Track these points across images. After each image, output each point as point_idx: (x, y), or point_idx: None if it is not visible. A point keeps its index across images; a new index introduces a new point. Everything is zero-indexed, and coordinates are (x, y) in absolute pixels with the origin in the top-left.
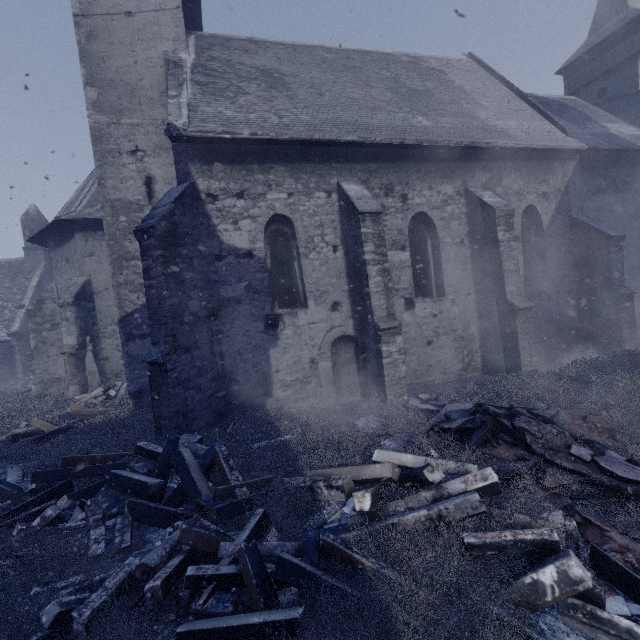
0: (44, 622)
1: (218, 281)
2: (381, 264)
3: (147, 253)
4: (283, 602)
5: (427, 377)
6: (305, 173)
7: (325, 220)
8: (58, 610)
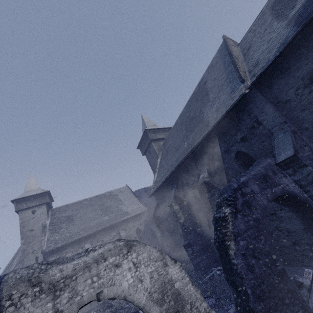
0: None
1: None
2: None
3: None
4: None
5: None
6: (76, 245)
7: None
8: None
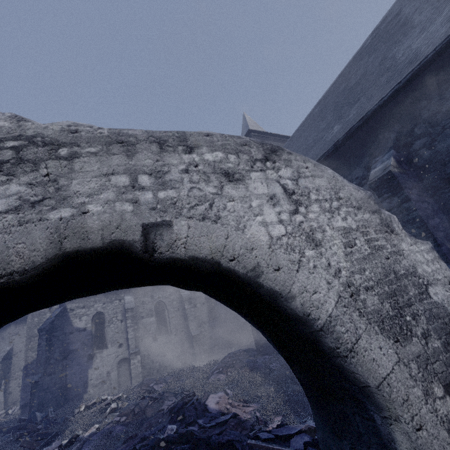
0: None
1: (70, 343)
2: (134, 327)
3: (41, 337)
4: None
5: (164, 372)
6: (111, 294)
7: (118, 310)
8: None
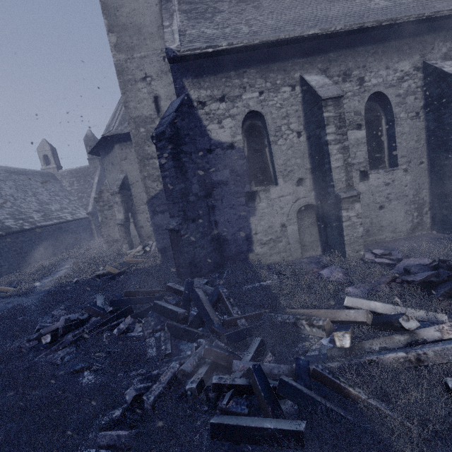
0: (127, 399)
1: (210, 169)
2: (341, 143)
3: (161, 152)
4: (284, 410)
5: (378, 236)
6: (272, 72)
7: (290, 111)
8: (134, 393)
